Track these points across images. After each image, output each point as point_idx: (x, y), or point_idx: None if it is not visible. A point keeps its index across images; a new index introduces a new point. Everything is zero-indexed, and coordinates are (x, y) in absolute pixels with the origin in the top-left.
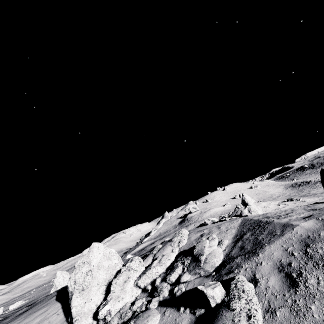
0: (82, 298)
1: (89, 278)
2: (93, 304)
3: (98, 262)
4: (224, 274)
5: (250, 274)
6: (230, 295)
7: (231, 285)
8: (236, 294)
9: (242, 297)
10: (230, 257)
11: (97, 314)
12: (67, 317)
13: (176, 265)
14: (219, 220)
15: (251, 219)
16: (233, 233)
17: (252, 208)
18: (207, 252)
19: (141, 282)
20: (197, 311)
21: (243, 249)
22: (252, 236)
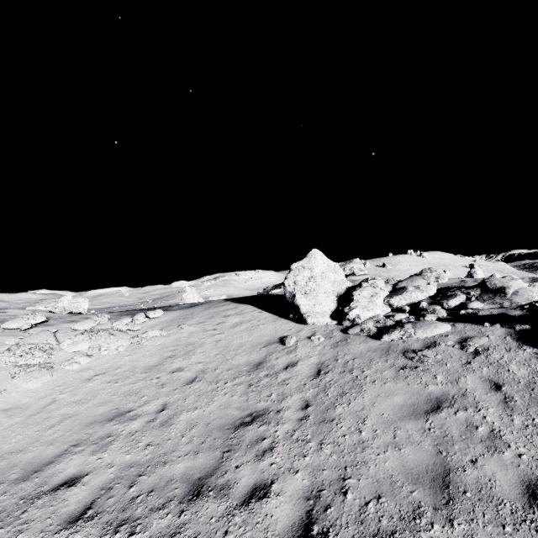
0: (308, 300)
1: (313, 284)
2: (326, 307)
3: (322, 272)
4: None
5: None
6: None
7: None
8: None
9: None
10: None
11: (346, 314)
12: (279, 316)
13: (452, 294)
14: None
15: None
16: None
17: None
18: (515, 286)
19: (395, 301)
20: (517, 326)
21: None
22: None
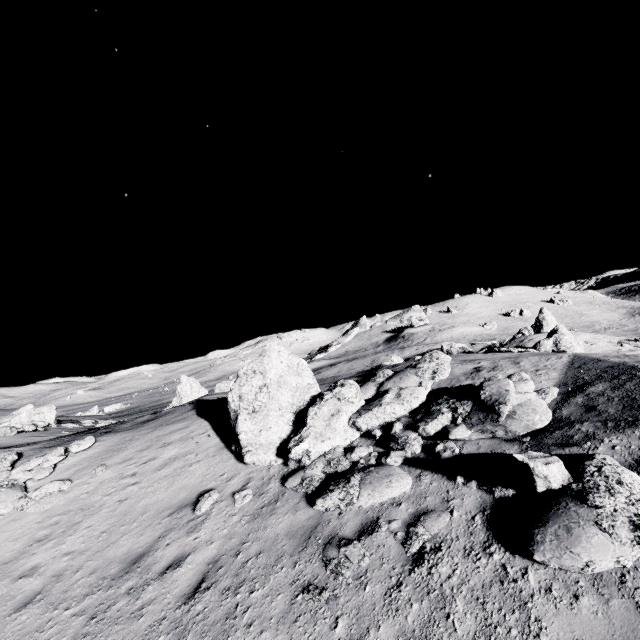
0: (254, 424)
1: (265, 396)
2: (274, 435)
3: (279, 376)
4: (552, 445)
5: (625, 458)
6: (586, 482)
7: (585, 467)
8: (600, 484)
9: (617, 492)
10: (558, 419)
11: (288, 452)
12: (227, 443)
13: (436, 409)
14: (494, 350)
15: (602, 361)
16: (554, 377)
17: (566, 340)
18: (514, 401)
19: (363, 422)
20: (497, 489)
21: (594, 411)
22: (617, 392)
